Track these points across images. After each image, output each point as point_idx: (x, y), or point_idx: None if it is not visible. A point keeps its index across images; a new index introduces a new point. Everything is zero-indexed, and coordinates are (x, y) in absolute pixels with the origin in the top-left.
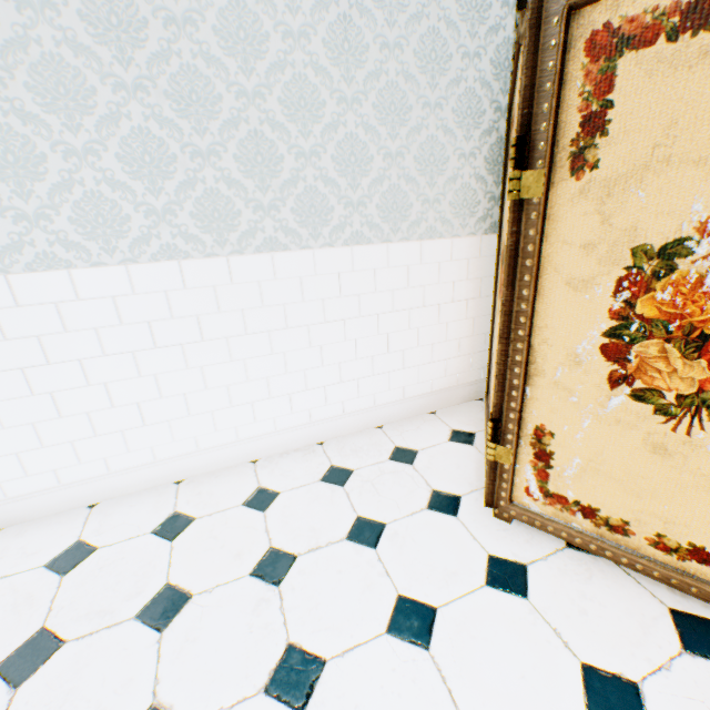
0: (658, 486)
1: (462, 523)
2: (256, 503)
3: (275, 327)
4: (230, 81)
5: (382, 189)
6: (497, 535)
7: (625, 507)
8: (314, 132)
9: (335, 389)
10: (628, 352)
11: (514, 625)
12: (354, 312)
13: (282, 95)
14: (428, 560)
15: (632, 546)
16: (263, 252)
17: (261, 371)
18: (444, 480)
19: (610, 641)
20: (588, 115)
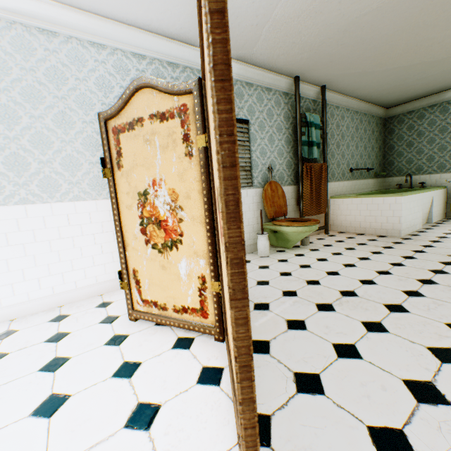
0: (168, 283)
1: (112, 325)
2: (1, 336)
3: (28, 242)
4: (1, 133)
5: (90, 176)
6: (126, 326)
7: (163, 297)
8: (49, 153)
9: (70, 274)
10: (147, 230)
11: (105, 355)
12: (79, 233)
13: (30, 139)
14: (82, 341)
15: (170, 314)
16: (20, 204)
17: (19, 265)
18: (117, 311)
19: (144, 352)
20: (118, 151)
